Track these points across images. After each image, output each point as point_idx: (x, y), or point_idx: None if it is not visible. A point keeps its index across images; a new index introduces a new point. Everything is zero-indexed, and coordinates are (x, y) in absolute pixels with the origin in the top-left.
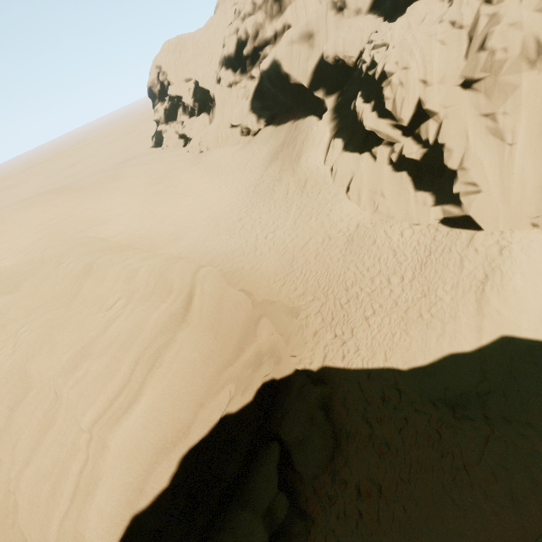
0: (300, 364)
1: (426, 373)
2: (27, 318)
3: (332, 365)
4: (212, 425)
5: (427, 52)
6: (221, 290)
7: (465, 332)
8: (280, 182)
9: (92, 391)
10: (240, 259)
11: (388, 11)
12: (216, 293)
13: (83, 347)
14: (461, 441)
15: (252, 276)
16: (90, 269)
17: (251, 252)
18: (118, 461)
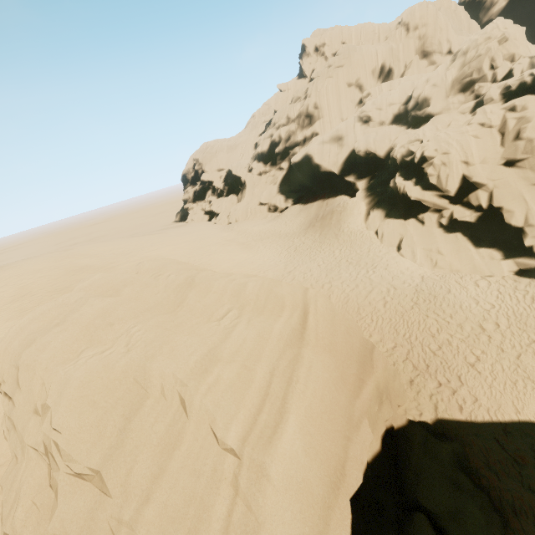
0: (407, 415)
1: None
2: (136, 319)
3: (449, 417)
4: (363, 470)
5: (464, 143)
6: (331, 312)
7: None
8: (323, 243)
9: (231, 401)
10: None
11: (410, 122)
12: (327, 314)
13: (209, 351)
14: None
15: None
16: (192, 281)
17: None
18: (285, 498)
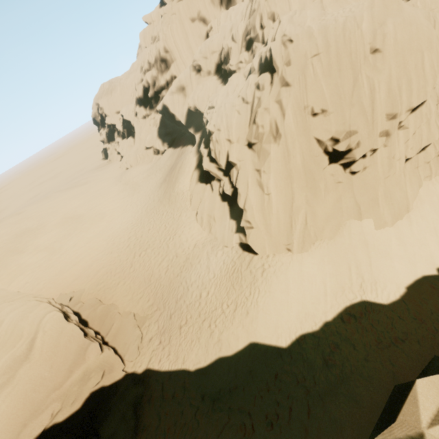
0: (133, 367)
1: (204, 373)
2: None
3: (152, 367)
4: (34, 438)
5: (229, 120)
6: (60, 329)
7: (230, 340)
8: (161, 203)
9: None
10: (119, 275)
11: (224, 75)
12: (55, 332)
13: None
14: (209, 429)
15: (123, 291)
16: None
17: (128, 269)
18: None
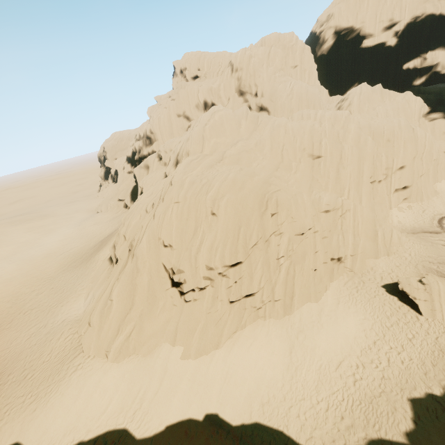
0: None
1: None
2: None
3: None
4: None
5: (131, 220)
6: None
7: (6, 433)
8: (81, 264)
9: None
10: None
11: None
12: None
13: None
14: None
15: None
16: None
17: (6, 324)
18: None
